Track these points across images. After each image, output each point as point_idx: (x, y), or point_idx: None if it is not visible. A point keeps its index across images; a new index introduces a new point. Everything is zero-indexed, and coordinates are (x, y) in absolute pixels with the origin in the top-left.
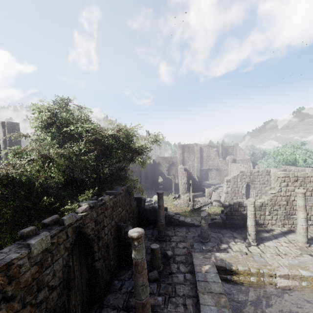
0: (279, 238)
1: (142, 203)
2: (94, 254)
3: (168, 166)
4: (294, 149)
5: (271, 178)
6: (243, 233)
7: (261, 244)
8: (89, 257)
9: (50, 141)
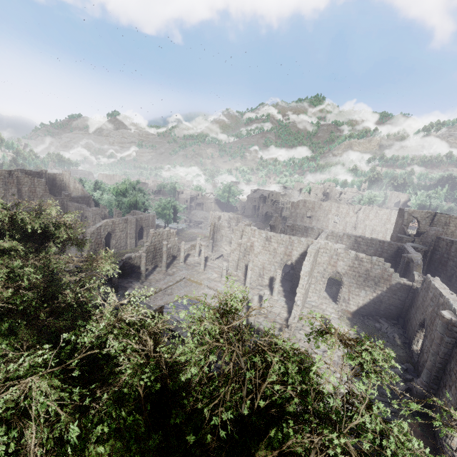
0: (153, 272)
1: None
2: None
3: None
4: (137, 193)
5: (129, 226)
6: (134, 277)
7: (147, 279)
8: None
9: None
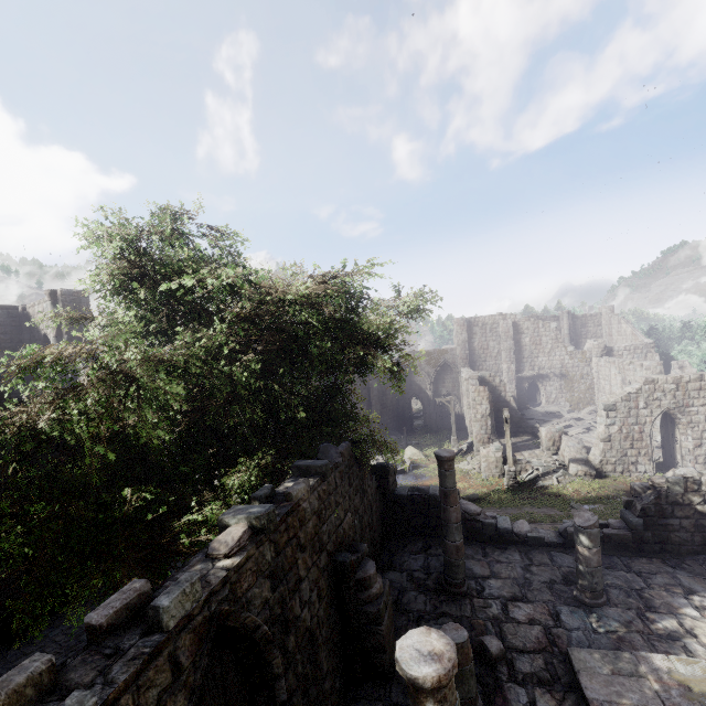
0: None
1: (390, 481)
2: (273, 685)
3: (434, 373)
4: None
5: None
6: None
7: None
8: (260, 695)
9: (145, 328)
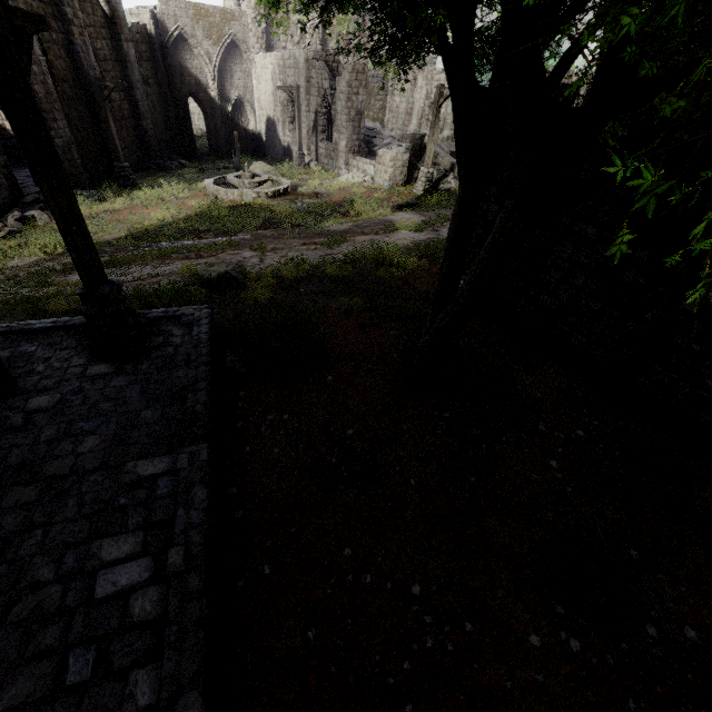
0: None
1: None
2: None
3: (218, 57)
4: None
5: None
6: None
7: None
8: None
9: None
